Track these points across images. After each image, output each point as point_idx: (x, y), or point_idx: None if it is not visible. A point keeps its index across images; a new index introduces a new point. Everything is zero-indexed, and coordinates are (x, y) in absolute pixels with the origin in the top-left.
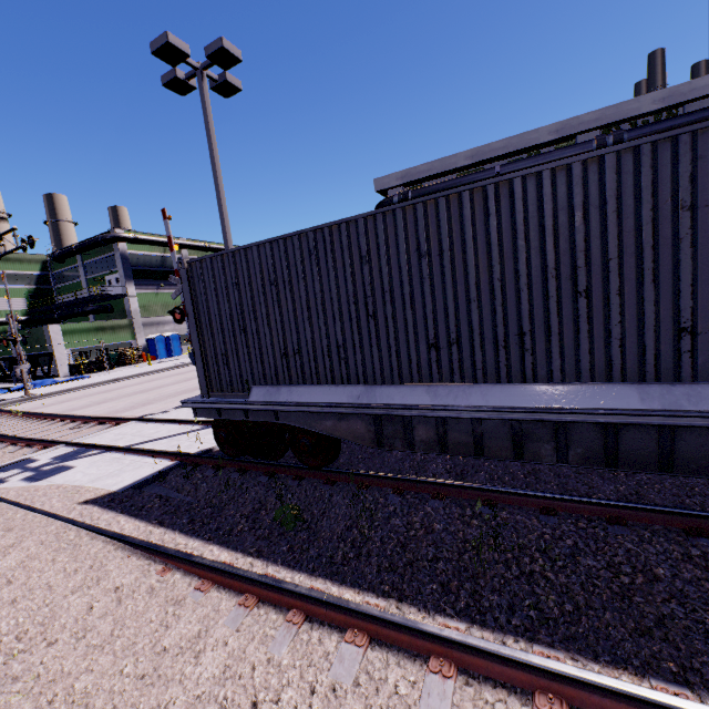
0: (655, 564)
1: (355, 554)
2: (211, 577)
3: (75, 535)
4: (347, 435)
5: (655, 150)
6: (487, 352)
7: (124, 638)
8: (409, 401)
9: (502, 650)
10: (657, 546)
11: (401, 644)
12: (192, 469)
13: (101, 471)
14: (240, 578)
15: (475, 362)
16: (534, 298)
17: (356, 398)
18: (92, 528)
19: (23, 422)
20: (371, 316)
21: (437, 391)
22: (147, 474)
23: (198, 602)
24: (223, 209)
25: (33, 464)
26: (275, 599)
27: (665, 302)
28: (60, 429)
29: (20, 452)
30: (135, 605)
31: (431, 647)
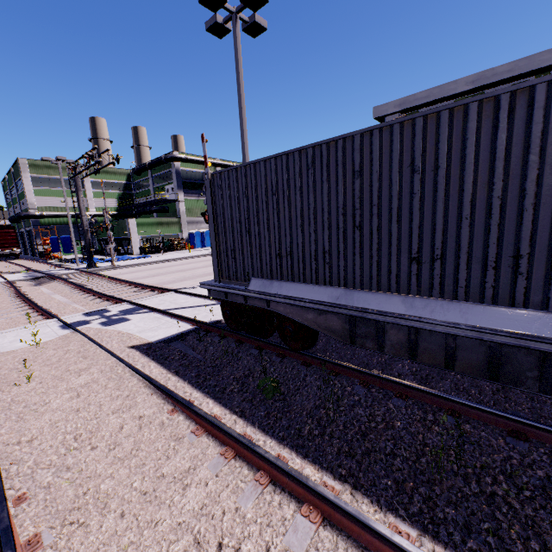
0: None
1: (319, 432)
2: (203, 425)
3: (122, 370)
4: (324, 329)
5: None
6: (473, 271)
7: (138, 458)
8: (384, 308)
9: None
10: None
11: (351, 532)
12: (204, 334)
13: (146, 325)
14: (224, 432)
15: (458, 280)
16: (540, 219)
17: (335, 298)
18: (132, 368)
19: (108, 283)
20: (357, 227)
21: (413, 303)
22: (174, 333)
23: (192, 443)
24: (244, 133)
25: (107, 314)
26: (248, 457)
27: None
28: (127, 291)
29: (102, 304)
30: (149, 434)
31: (380, 546)
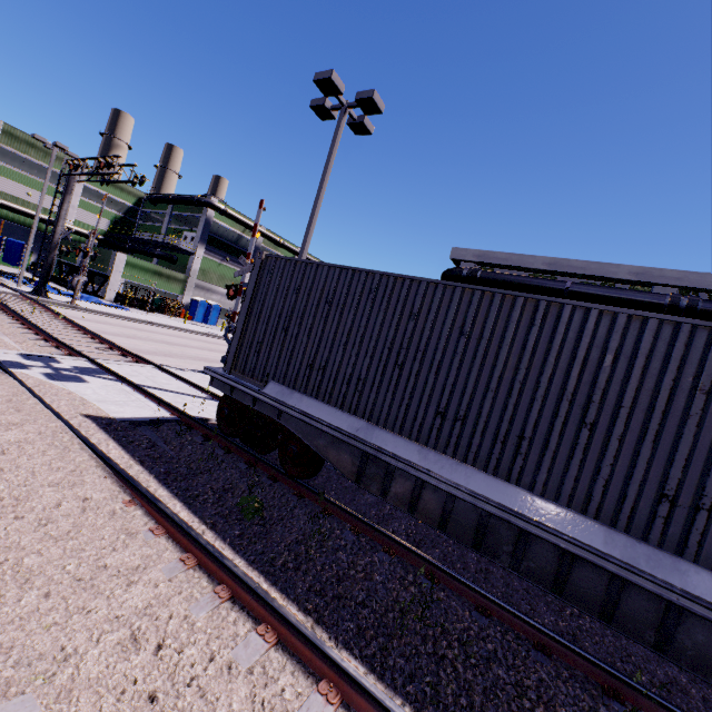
0: (560, 703)
1: (294, 566)
2: (166, 526)
3: (69, 439)
4: (332, 459)
5: (693, 331)
6: (486, 440)
7: (77, 541)
8: (399, 453)
9: (387, 701)
10: (570, 688)
11: (303, 657)
12: (185, 429)
13: (109, 395)
14: (191, 538)
15: (471, 444)
16: (544, 411)
17: (355, 429)
18: (85, 440)
19: (60, 325)
20: (399, 365)
21: (427, 455)
22: (146, 416)
23: (148, 541)
24: (312, 222)
25: (56, 364)
26: (212, 569)
27: (657, 465)
28: (88, 344)
29: (48, 349)
30: (96, 519)
31: (327, 671)
